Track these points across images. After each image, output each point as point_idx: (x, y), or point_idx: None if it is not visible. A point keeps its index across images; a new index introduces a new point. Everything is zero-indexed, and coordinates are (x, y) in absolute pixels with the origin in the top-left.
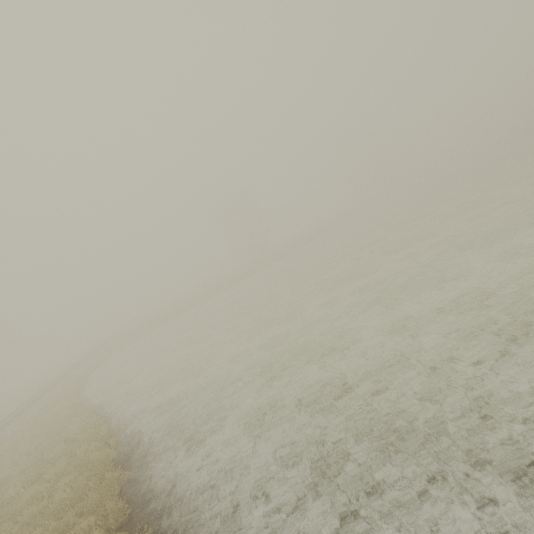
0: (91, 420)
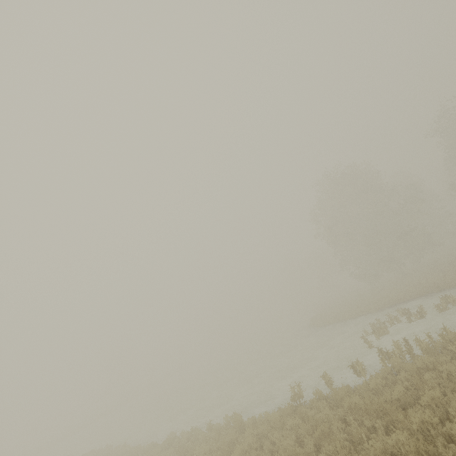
0: None
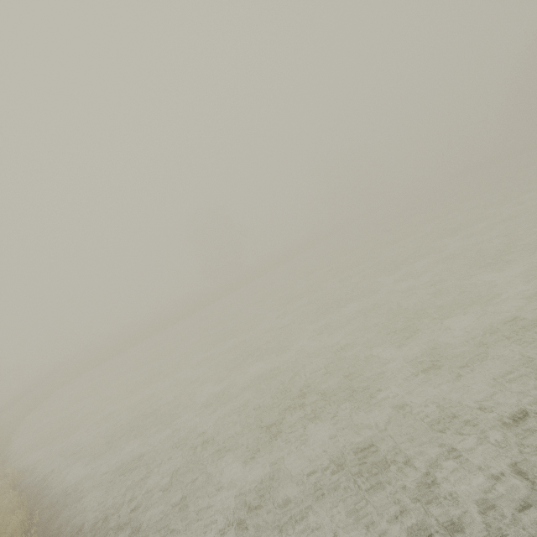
0: (5, 497)
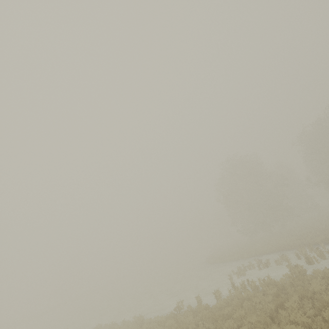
0: None
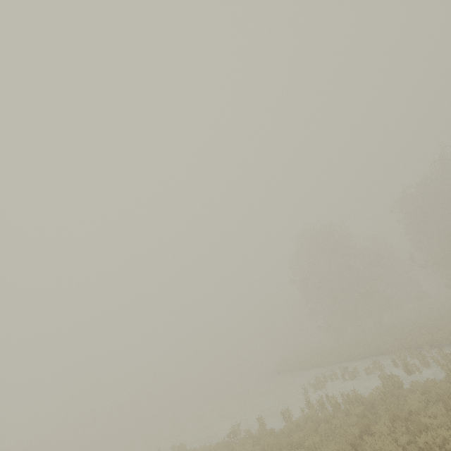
0: None
